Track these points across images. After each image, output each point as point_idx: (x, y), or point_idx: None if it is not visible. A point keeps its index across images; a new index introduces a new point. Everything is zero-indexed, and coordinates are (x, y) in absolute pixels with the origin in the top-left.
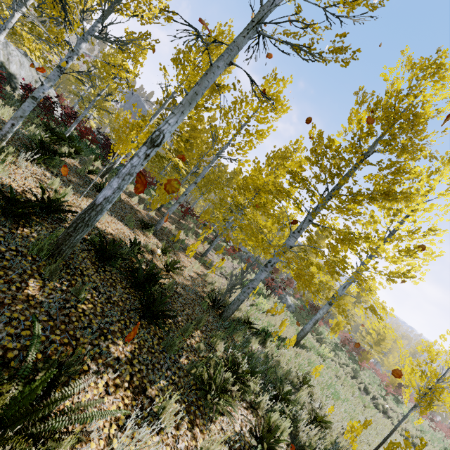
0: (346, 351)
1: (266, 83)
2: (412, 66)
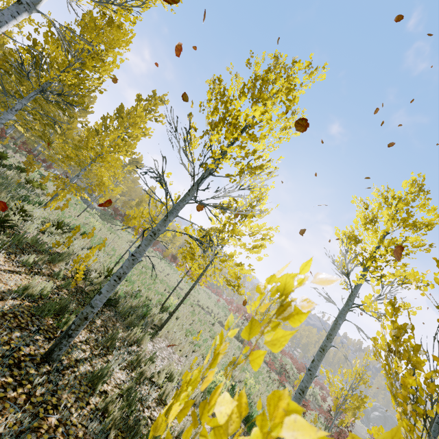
0: None
1: None
2: None
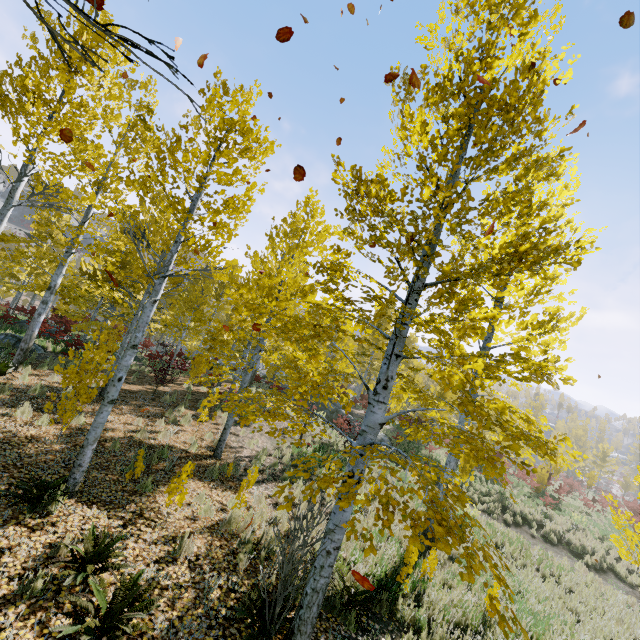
0: (476, 468)
1: (208, 101)
2: (472, 5)
